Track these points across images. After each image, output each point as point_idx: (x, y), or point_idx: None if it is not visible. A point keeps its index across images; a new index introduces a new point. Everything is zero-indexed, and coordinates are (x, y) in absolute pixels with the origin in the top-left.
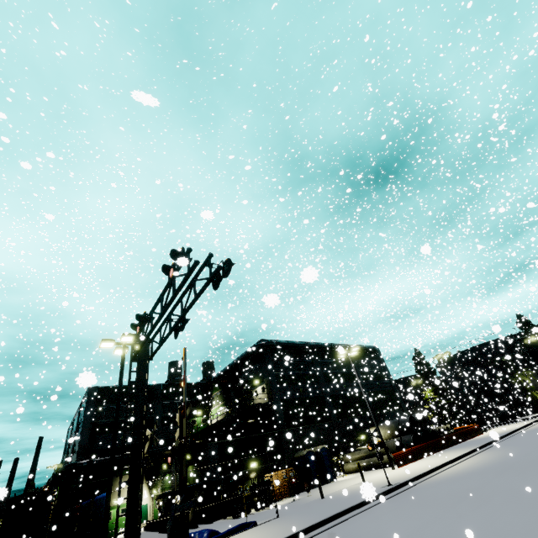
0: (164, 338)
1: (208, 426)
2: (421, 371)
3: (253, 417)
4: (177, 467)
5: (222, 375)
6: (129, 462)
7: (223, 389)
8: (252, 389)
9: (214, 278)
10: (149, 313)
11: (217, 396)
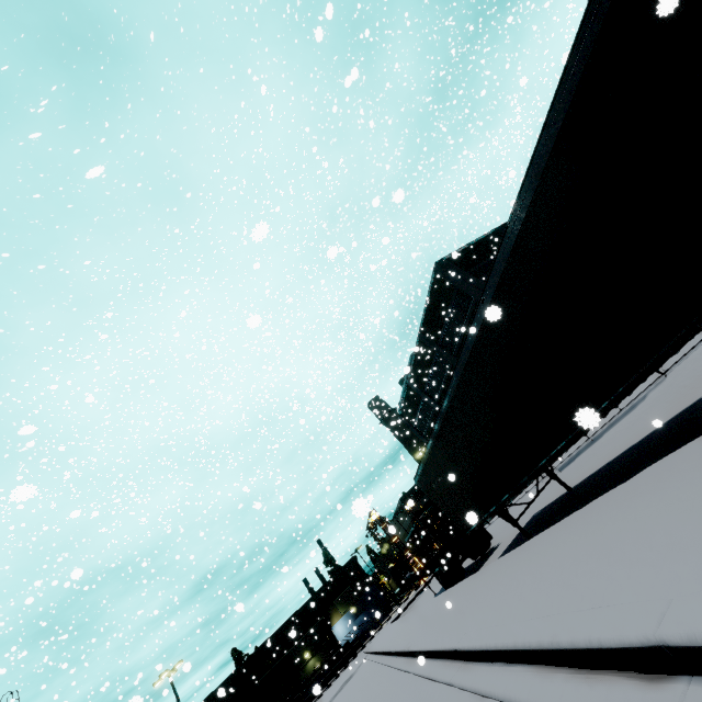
0: None
1: None
2: None
3: None
4: None
5: None
6: None
7: None
8: None
9: None
10: None
11: None
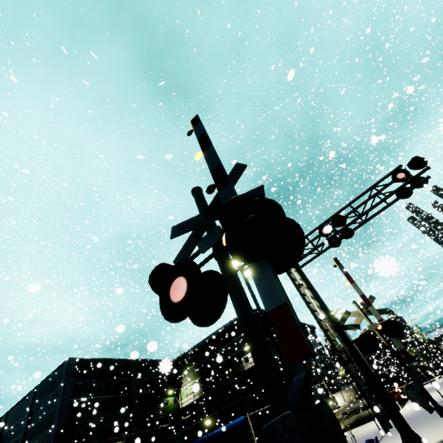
0: (332, 244)
1: (196, 399)
2: (333, 353)
3: (244, 384)
4: (186, 441)
5: (204, 346)
6: (345, 342)
7: (198, 364)
8: (241, 356)
9: (400, 192)
10: (323, 223)
11: (189, 372)
